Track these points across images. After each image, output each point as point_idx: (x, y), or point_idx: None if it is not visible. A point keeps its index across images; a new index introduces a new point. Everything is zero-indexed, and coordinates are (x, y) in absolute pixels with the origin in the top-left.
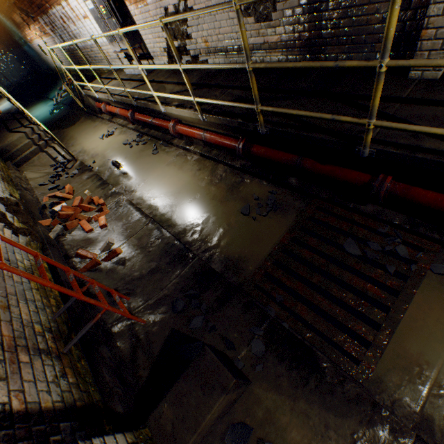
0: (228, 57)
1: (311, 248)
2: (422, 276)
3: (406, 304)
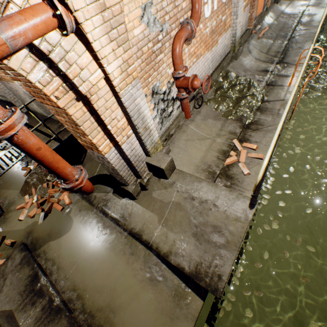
0: (1, 97)
1: (3, 159)
2: (17, 162)
3: (9, 168)
